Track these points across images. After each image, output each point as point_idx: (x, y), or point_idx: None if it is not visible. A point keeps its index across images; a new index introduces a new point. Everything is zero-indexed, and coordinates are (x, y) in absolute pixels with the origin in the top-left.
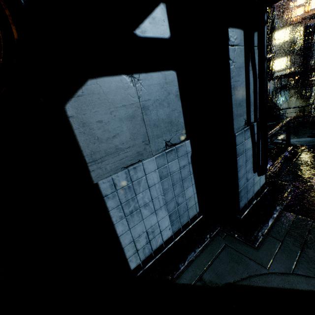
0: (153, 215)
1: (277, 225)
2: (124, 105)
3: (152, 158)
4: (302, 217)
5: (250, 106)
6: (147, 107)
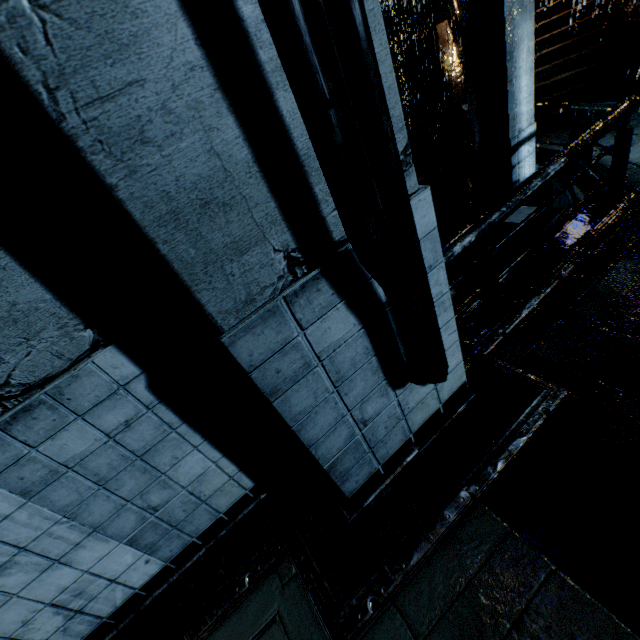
0: (54, 570)
1: (437, 564)
2: None
3: None
4: (526, 546)
5: (311, 177)
6: None
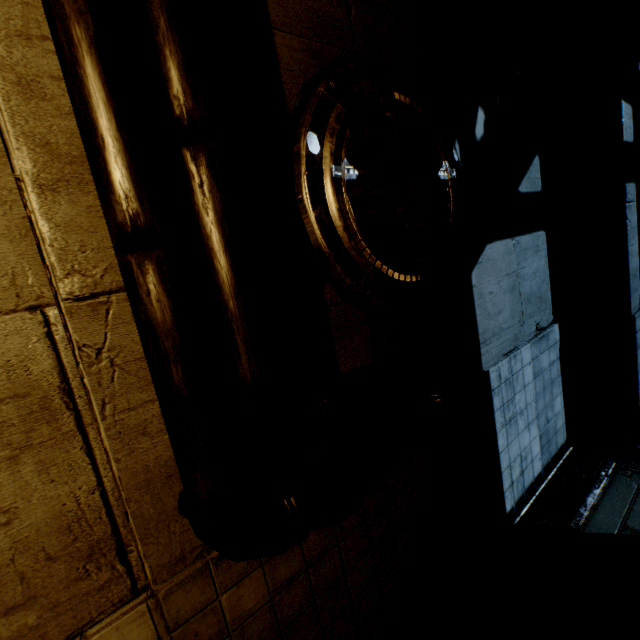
0: (526, 430)
1: None
2: (507, 273)
3: (528, 345)
4: None
5: None
6: (523, 277)
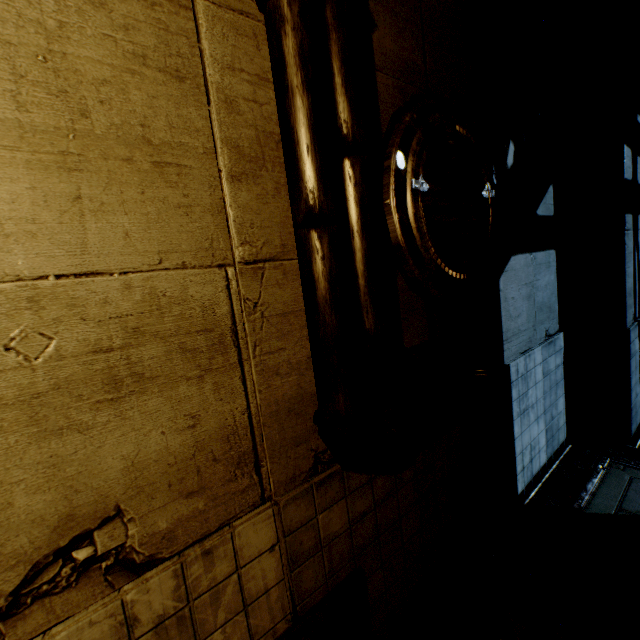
0: (535, 423)
1: None
2: (525, 283)
3: (539, 348)
4: None
5: (635, 297)
6: (537, 287)
